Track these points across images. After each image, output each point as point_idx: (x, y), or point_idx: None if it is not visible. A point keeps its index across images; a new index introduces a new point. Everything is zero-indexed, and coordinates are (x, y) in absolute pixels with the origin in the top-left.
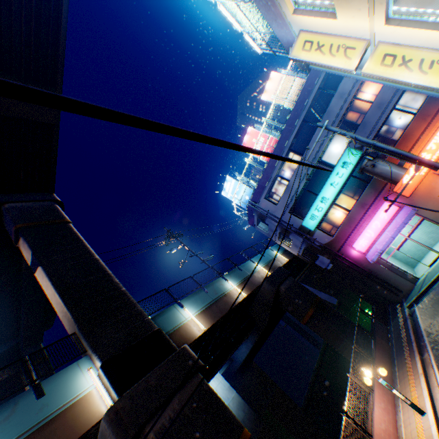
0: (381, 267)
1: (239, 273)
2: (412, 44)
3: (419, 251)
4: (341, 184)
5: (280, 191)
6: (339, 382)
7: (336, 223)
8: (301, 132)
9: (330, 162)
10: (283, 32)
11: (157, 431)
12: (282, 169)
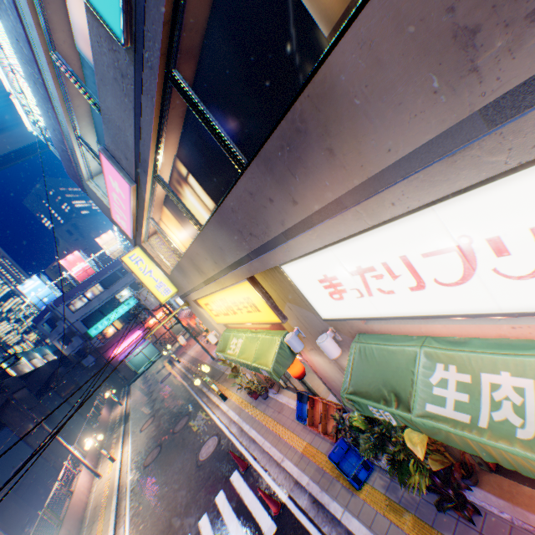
0: (124, 365)
1: (28, 355)
2: None
3: (144, 361)
4: (123, 314)
5: (81, 304)
6: (49, 475)
7: (110, 335)
8: (114, 275)
9: (122, 300)
10: None
11: (19, 397)
12: (90, 291)
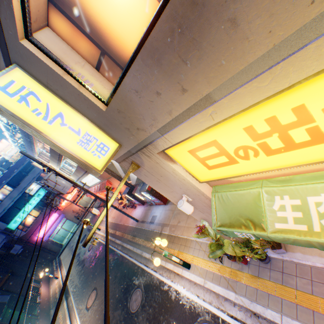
0: (49, 243)
1: None
2: (65, 174)
3: (66, 234)
4: (36, 204)
5: None
6: None
7: (30, 224)
8: (18, 175)
9: (32, 193)
10: (32, 155)
11: None
12: None
